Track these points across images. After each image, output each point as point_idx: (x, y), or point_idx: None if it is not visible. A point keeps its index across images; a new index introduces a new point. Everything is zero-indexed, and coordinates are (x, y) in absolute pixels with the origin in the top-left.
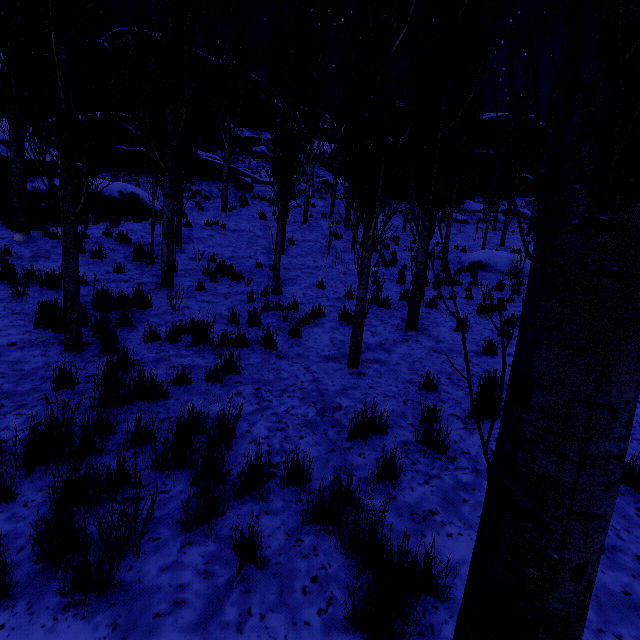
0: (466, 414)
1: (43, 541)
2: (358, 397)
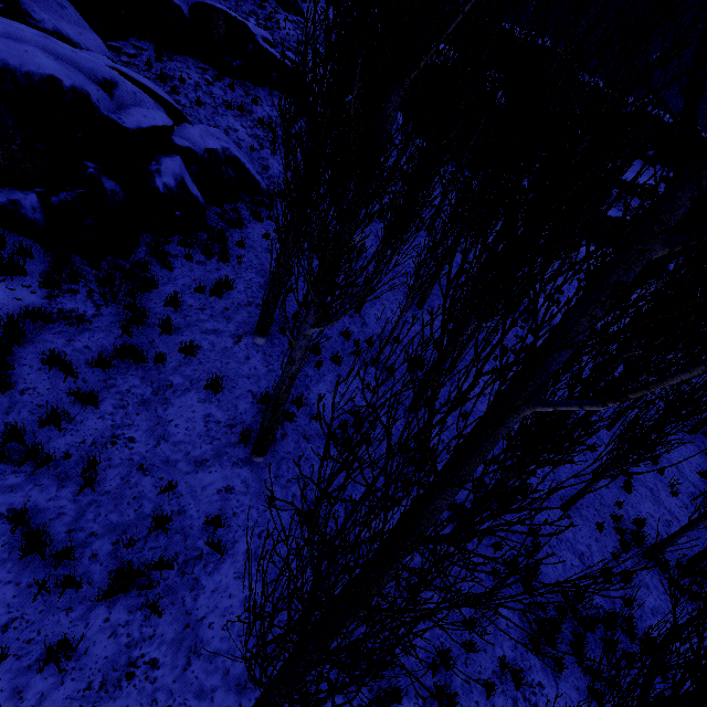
0: (616, 545)
1: (585, 673)
2: (582, 541)
